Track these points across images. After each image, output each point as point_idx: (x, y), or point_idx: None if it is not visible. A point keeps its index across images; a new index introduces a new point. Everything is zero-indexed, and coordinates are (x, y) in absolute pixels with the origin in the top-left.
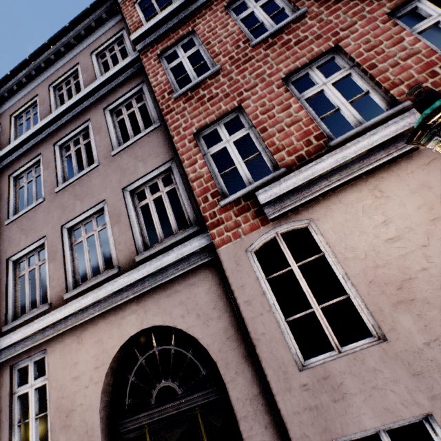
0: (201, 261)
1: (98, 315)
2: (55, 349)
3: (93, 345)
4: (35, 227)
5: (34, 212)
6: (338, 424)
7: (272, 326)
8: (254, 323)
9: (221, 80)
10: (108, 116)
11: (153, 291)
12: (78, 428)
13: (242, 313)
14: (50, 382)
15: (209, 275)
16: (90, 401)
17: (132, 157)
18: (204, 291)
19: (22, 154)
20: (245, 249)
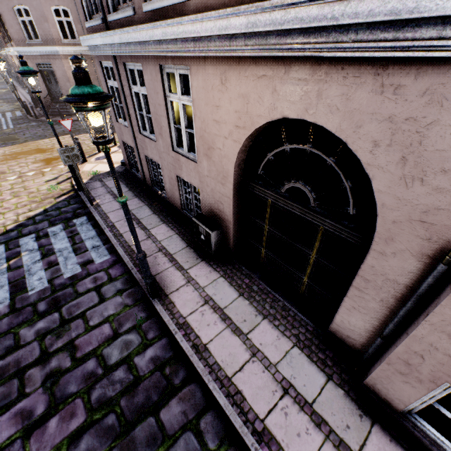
0: None
1: (249, 57)
2: (197, 74)
3: (237, 98)
4: None
5: None
6: None
7: None
8: None
9: None
10: None
11: (352, 62)
12: (216, 165)
13: None
14: (194, 109)
15: None
16: (227, 153)
17: None
18: None
19: None
20: None
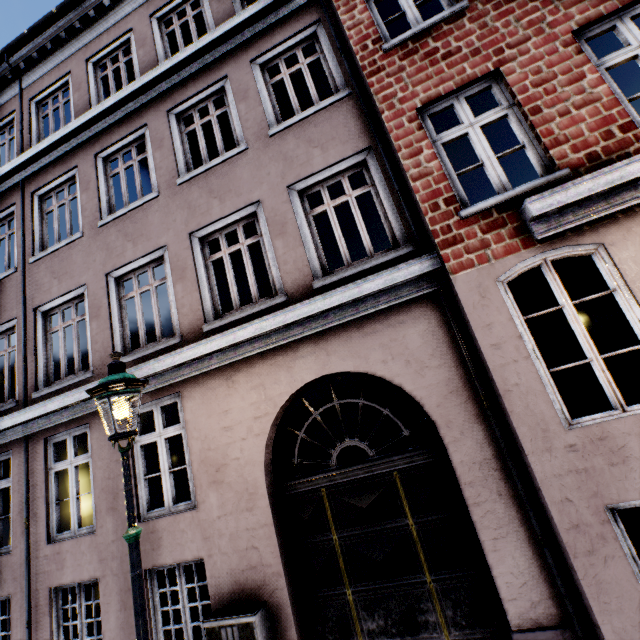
0: (417, 293)
1: (257, 355)
2: (193, 393)
3: (250, 391)
4: (147, 233)
5: (143, 211)
6: (614, 489)
7: (530, 376)
8: (504, 371)
9: (467, 26)
10: (258, 74)
11: (339, 328)
12: (234, 485)
13: (486, 359)
14: (189, 431)
15: (425, 313)
16: (250, 455)
17: (303, 140)
18: (417, 332)
19: (114, 124)
20: (495, 278)
